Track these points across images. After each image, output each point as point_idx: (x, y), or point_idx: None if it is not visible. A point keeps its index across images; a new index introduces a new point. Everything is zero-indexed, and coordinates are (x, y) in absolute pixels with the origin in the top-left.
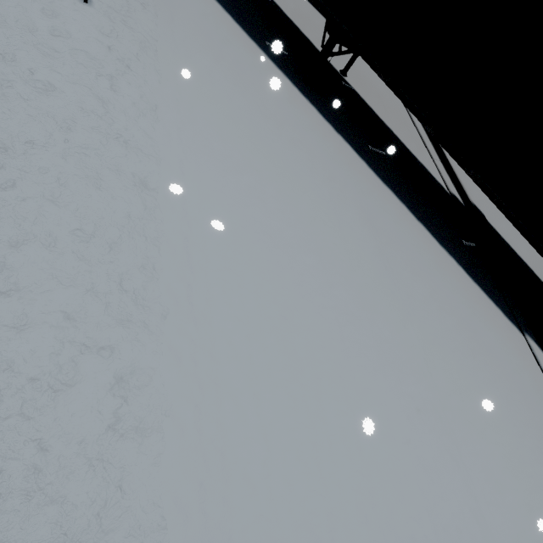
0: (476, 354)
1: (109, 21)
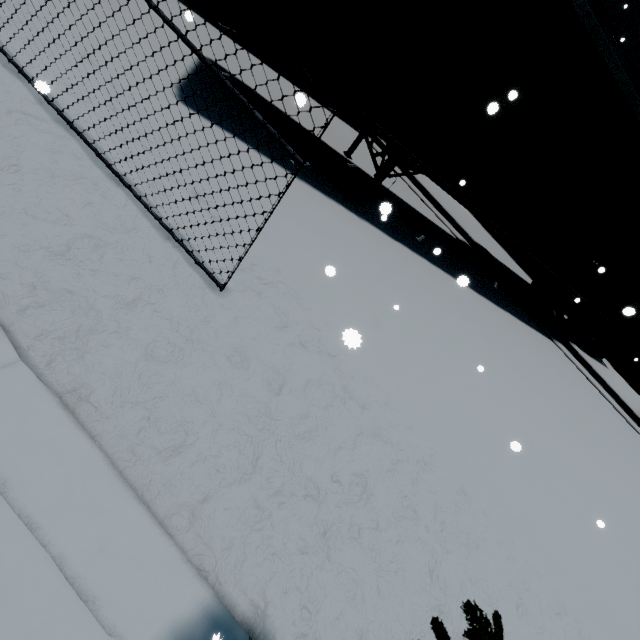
0: (565, 388)
1: (259, 298)
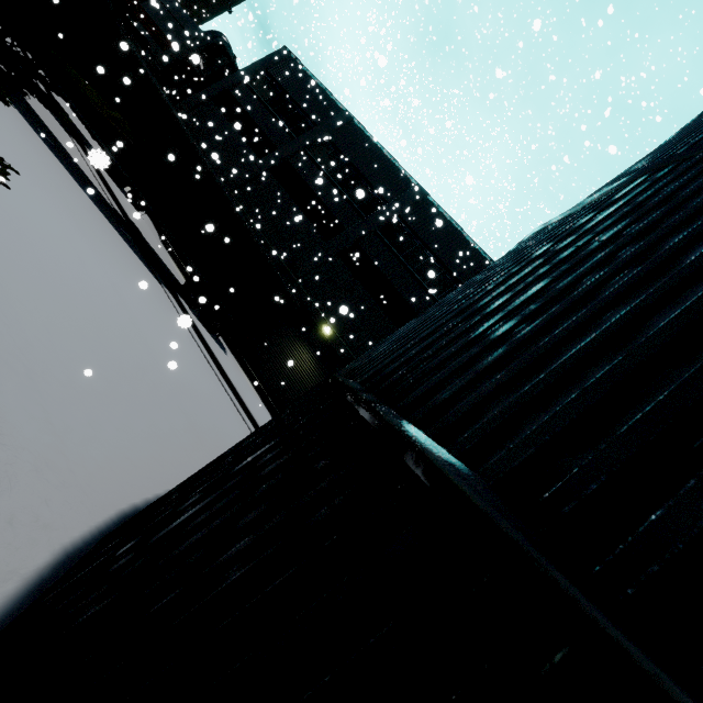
0: (119, 252)
1: None
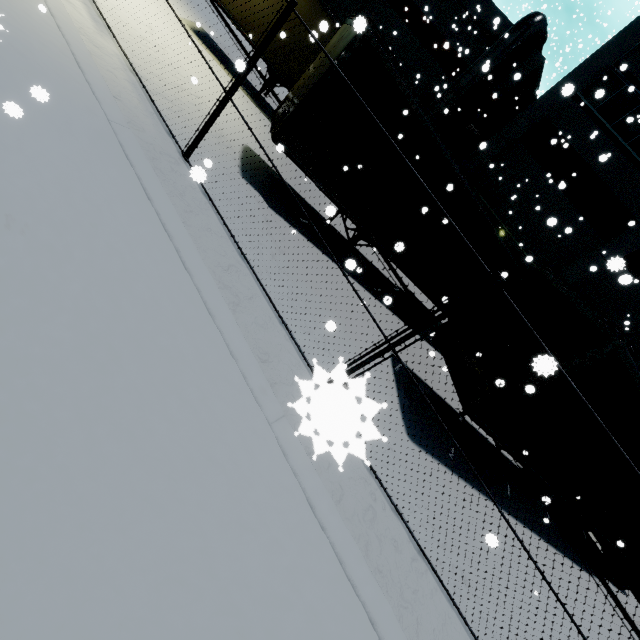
0: None
1: None
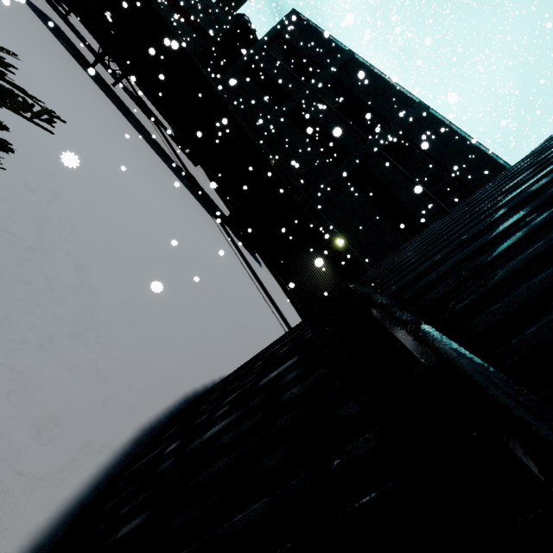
0: (183, 197)
1: None
